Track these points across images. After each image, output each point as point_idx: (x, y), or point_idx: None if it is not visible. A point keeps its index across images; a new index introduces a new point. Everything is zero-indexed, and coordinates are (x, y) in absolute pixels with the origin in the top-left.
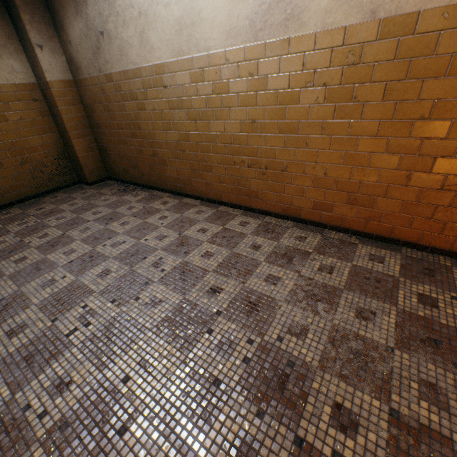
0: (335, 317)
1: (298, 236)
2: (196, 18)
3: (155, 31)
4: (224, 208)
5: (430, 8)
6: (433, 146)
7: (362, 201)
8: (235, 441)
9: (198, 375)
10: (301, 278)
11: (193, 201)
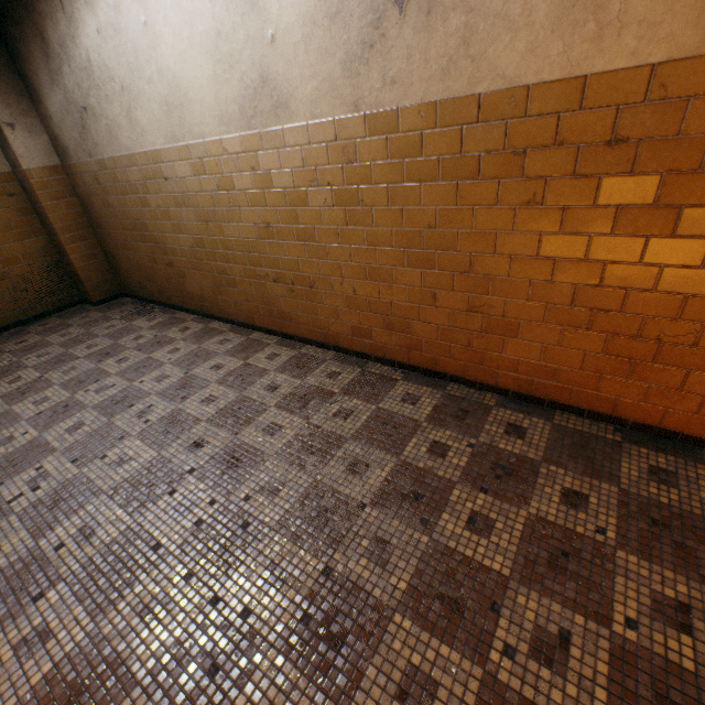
0: (321, 472)
1: (331, 372)
2: (183, 98)
3: (143, 110)
4: (258, 335)
5: (407, 106)
6: (449, 260)
7: (398, 325)
8: (151, 603)
9: (140, 540)
10: (308, 426)
11: (222, 326)
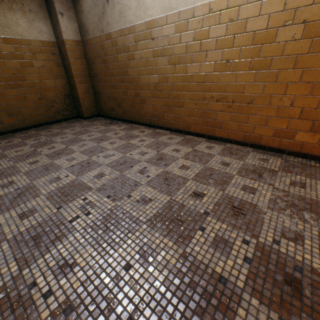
0: None
1: (260, 158)
2: None
3: None
4: (190, 137)
5: None
6: None
7: None
8: None
9: (200, 270)
10: (276, 190)
11: (164, 131)
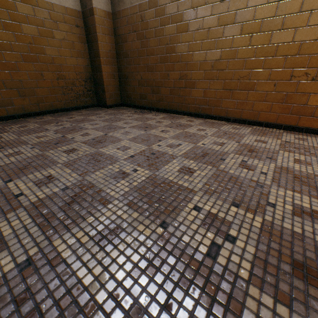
0: None
1: None
2: None
3: None
4: (259, 127)
5: None
6: None
7: None
8: None
9: None
10: None
11: (217, 121)
